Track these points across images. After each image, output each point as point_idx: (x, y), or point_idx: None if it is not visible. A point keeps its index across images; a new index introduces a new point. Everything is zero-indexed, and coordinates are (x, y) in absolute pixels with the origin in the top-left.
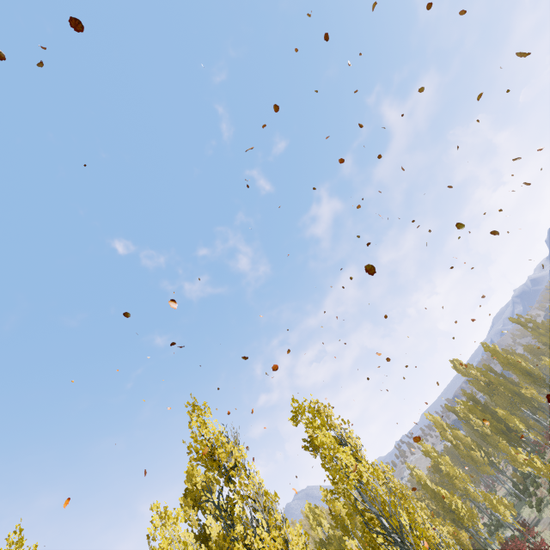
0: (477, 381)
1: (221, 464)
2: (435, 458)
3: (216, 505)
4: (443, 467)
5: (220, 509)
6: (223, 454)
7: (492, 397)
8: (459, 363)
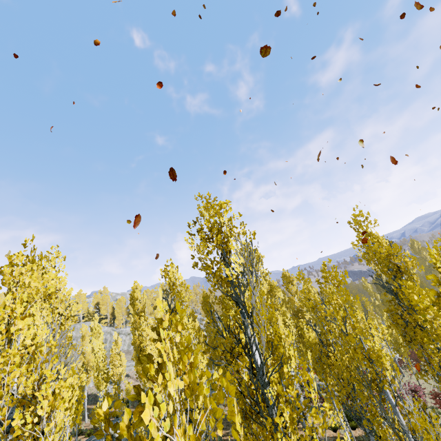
0: (424, 260)
1: (396, 267)
2: (370, 292)
3: (389, 290)
4: (372, 299)
5: (392, 293)
6: (409, 262)
7: (428, 274)
8: (417, 244)
